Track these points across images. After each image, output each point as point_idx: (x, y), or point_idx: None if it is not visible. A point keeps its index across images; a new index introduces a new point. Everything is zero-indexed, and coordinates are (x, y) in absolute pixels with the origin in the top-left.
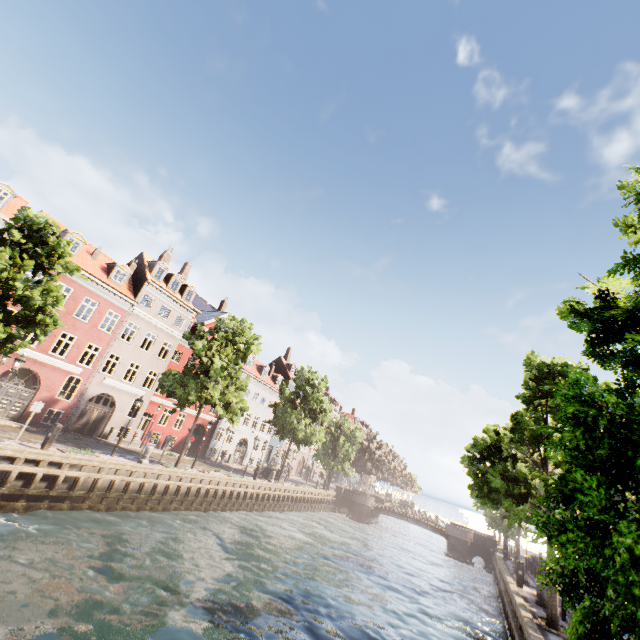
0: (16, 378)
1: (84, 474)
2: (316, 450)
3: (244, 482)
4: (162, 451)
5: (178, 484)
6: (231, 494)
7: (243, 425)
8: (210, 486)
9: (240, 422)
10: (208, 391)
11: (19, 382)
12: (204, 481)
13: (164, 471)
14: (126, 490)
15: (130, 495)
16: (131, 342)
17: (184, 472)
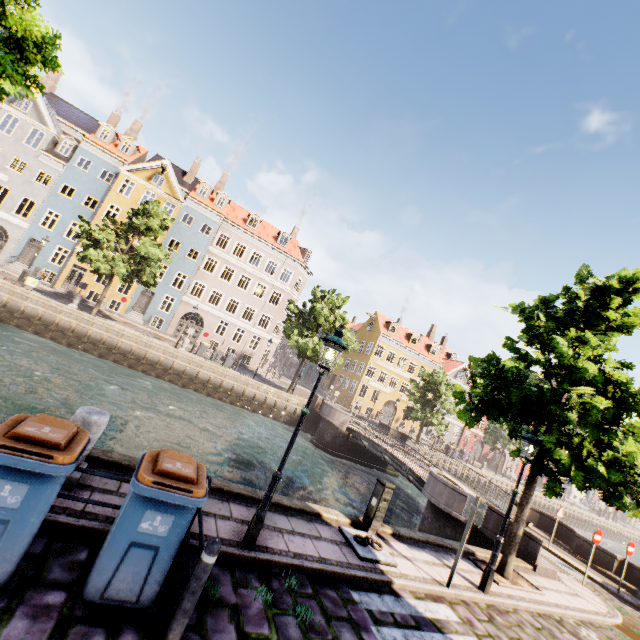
0: (476, 443)
1: (537, 499)
2: None
3: (594, 517)
4: None
5: (565, 510)
6: (588, 522)
7: None
8: (578, 515)
9: None
10: None
11: (477, 445)
12: (574, 511)
13: (559, 503)
14: (548, 509)
15: (550, 511)
16: None
17: (567, 505)
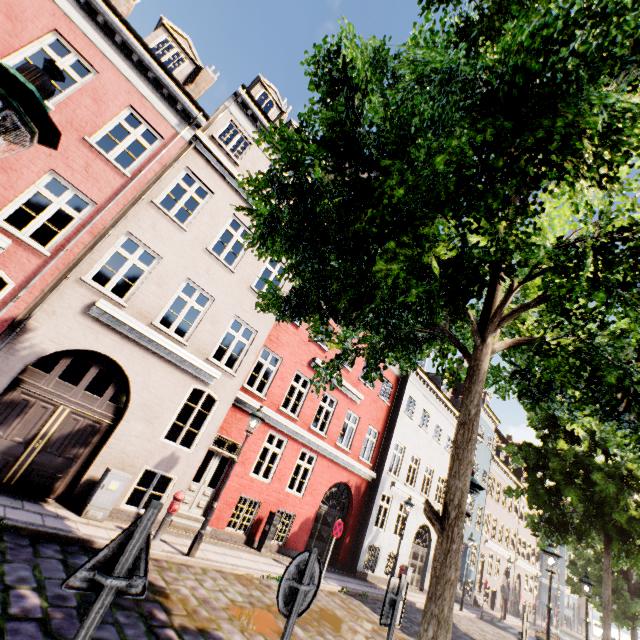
0: None
1: None
2: (571, 567)
3: None
4: (258, 560)
5: None
6: None
7: (421, 494)
8: None
9: (416, 486)
10: (494, 287)
11: None
12: None
13: None
14: None
15: None
16: (187, 226)
17: None
